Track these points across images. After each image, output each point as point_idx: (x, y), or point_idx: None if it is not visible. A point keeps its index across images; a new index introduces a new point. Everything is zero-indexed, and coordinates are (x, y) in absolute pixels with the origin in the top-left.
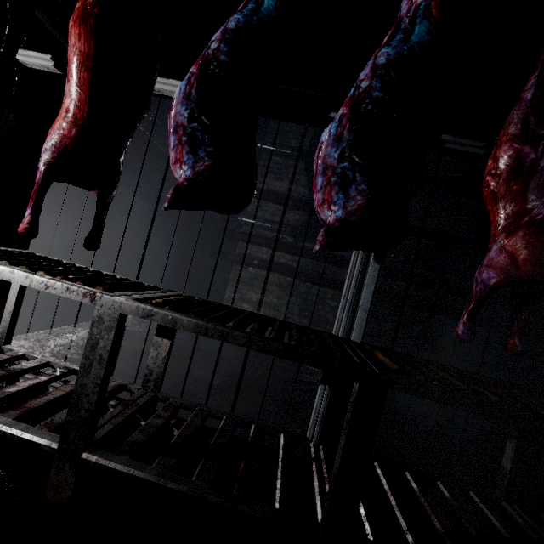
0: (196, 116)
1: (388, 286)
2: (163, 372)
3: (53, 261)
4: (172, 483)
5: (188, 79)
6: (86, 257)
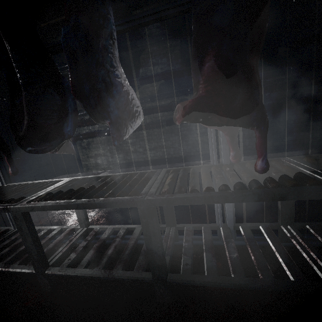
0: None
1: (153, 119)
2: None
3: None
4: None
5: None
6: None
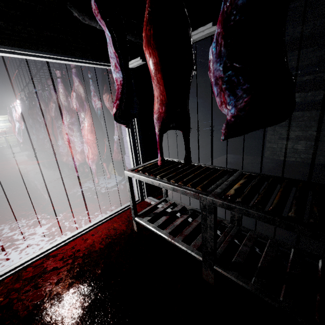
0: (229, 65)
1: None
2: (241, 216)
3: (172, 163)
4: (267, 298)
5: (216, 40)
6: (181, 143)
